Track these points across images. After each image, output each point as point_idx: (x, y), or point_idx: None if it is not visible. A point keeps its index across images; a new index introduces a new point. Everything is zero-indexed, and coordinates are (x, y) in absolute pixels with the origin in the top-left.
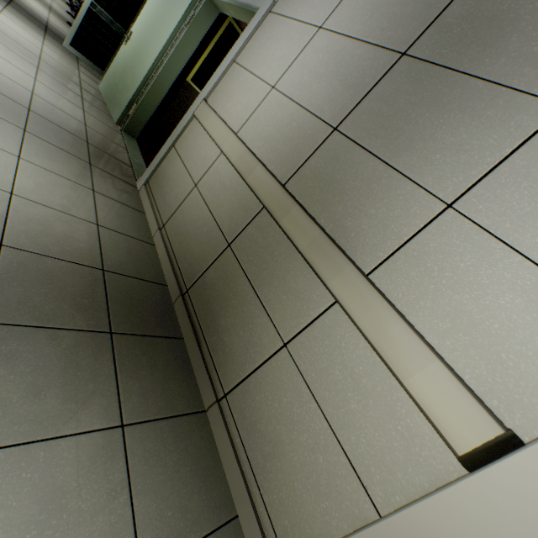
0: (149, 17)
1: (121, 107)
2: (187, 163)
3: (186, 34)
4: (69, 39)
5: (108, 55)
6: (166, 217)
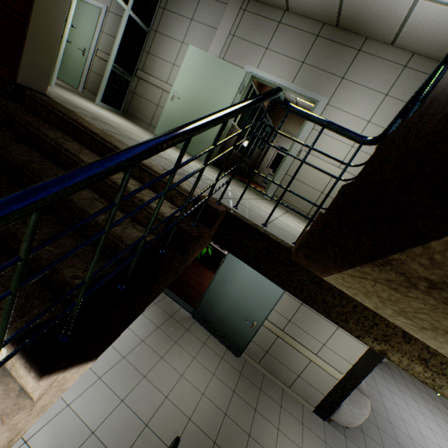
0: (193, 82)
1: (202, 149)
2: (307, 183)
3: (240, 98)
4: (100, 97)
5: (122, 98)
6: (307, 210)
